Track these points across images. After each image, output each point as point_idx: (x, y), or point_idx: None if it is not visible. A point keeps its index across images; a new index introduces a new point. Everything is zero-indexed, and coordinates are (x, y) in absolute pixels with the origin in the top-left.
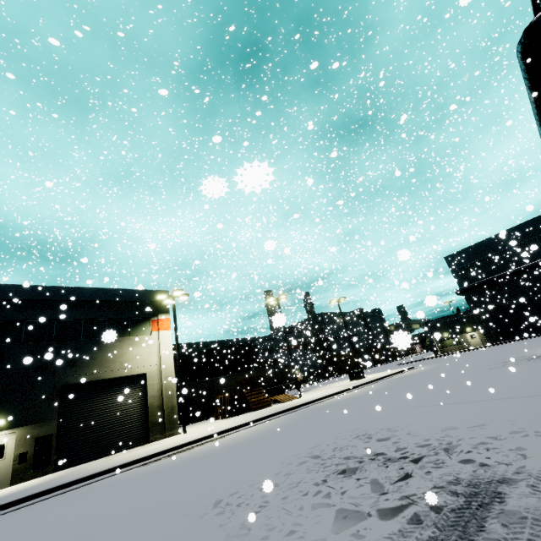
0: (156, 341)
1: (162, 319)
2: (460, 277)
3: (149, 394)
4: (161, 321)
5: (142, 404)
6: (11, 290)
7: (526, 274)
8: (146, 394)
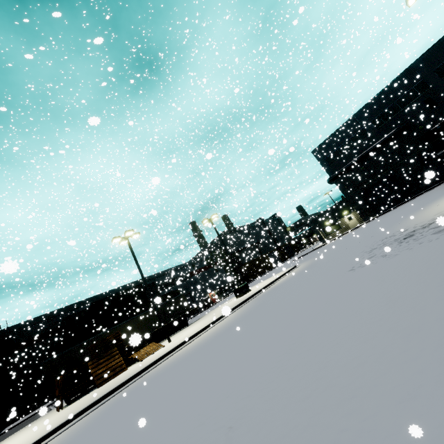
0: None
1: None
2: (328, 167)
3: None
4: None
5: None
6: None
7: (384, 147)
8: None
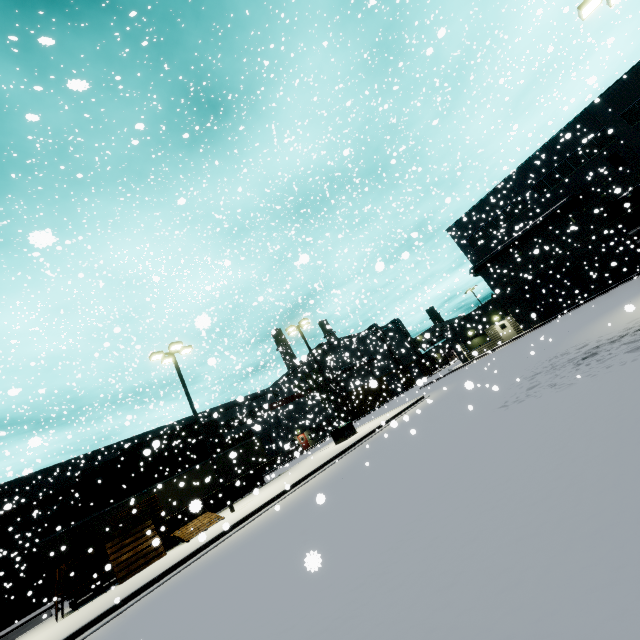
0: None
1: None
2: (471, 251)
3: None
4: None
5: None
6: None
7: (551, 224)
8: None
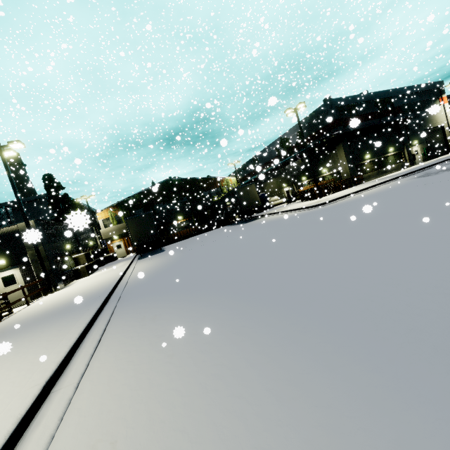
0: (443, 109)
1: (444, 98)
2: None
3: (446, 134)
4: (443, 99)
5: (442, 139)
6: (401, 90)
7: None
8: (445, 134)
